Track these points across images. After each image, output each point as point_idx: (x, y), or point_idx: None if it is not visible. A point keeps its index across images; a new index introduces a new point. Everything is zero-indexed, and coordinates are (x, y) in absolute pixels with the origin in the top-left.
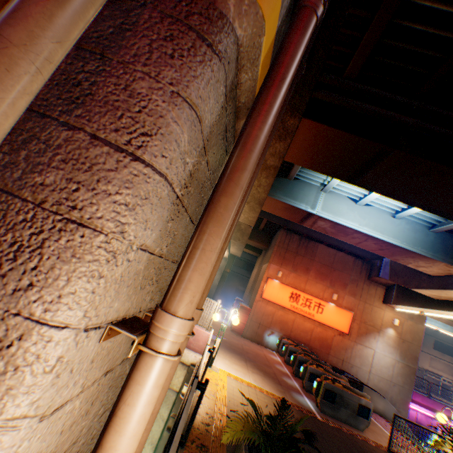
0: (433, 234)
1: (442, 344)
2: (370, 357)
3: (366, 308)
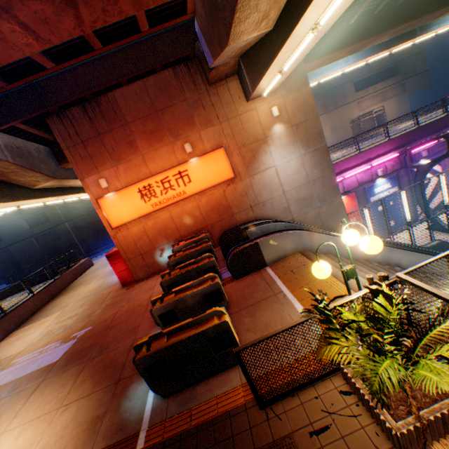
0: None
1: (361, 82)
2: (275, 177)
3: (235, 126)
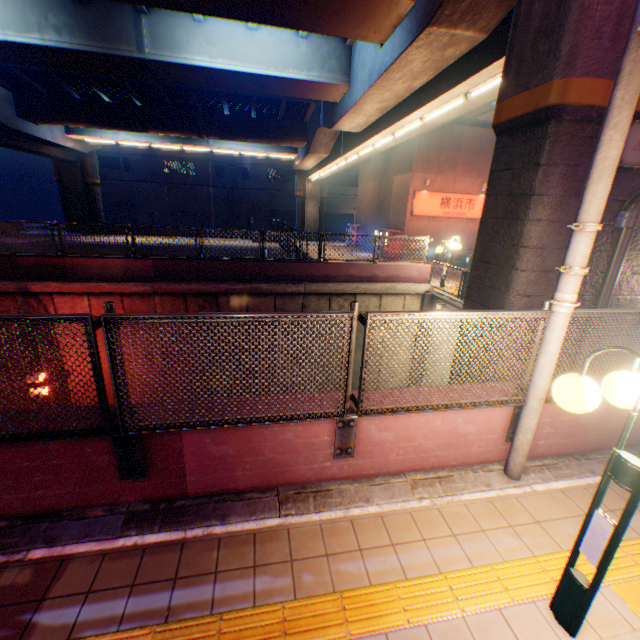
0: None
1: None
2: None
3: None
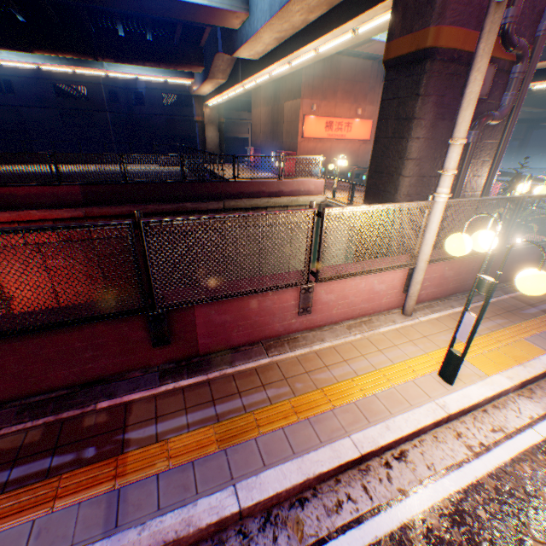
0: None
1: None
2: None
3: None
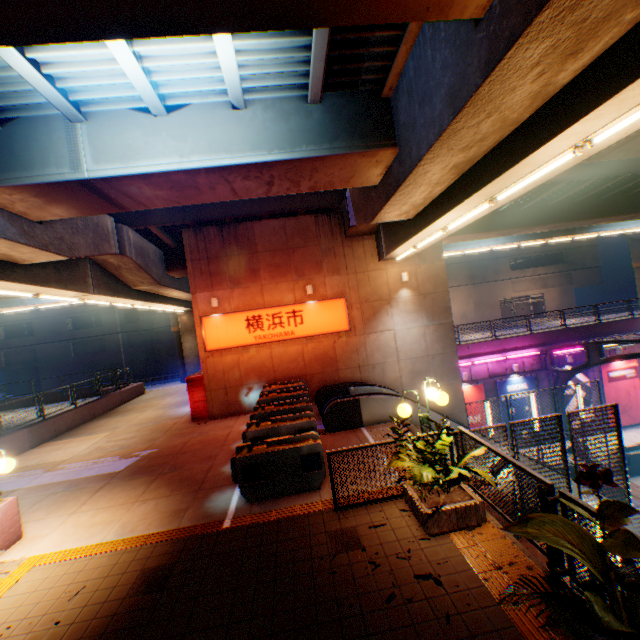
0: (320, 107)
1: (519, 260)
2: (392, 341)
3: (361, 280)
